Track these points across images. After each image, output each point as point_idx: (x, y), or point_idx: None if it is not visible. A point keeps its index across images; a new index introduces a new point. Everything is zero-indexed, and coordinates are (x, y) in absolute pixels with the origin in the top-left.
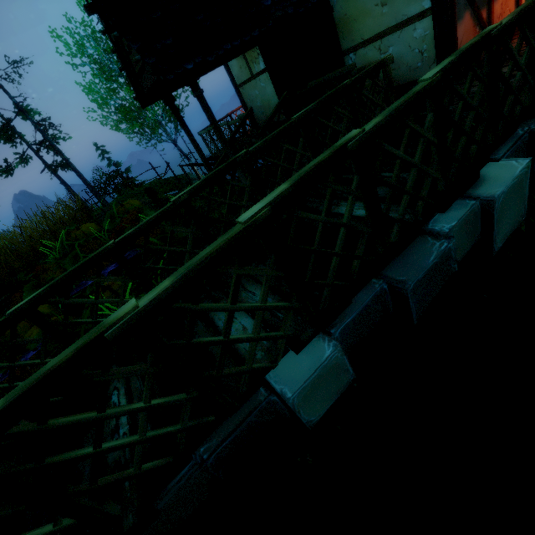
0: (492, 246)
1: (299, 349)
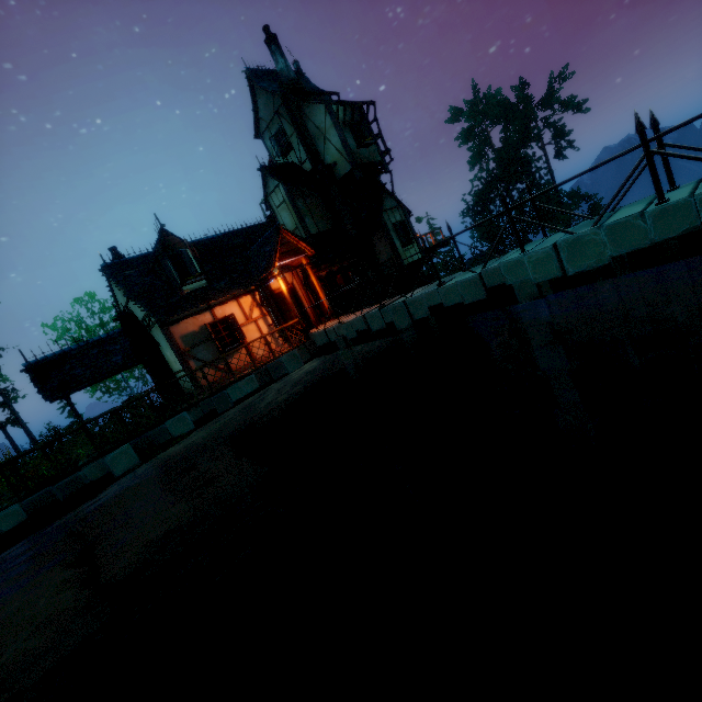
0: (113, 474)
1: (8, 506)
